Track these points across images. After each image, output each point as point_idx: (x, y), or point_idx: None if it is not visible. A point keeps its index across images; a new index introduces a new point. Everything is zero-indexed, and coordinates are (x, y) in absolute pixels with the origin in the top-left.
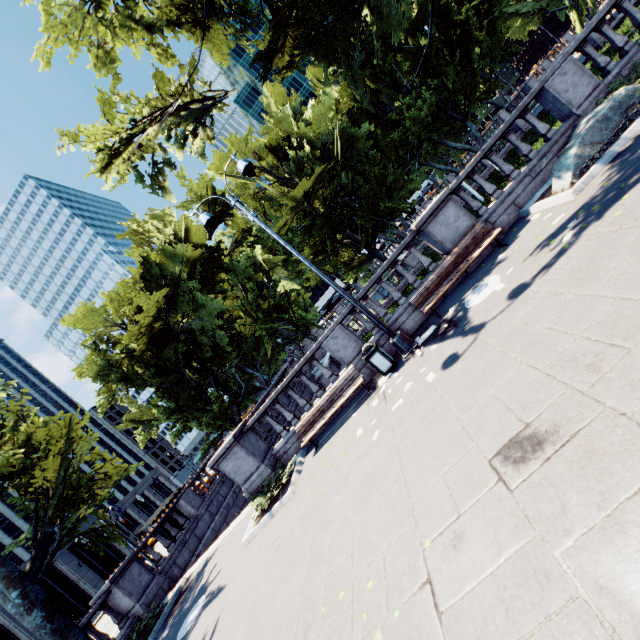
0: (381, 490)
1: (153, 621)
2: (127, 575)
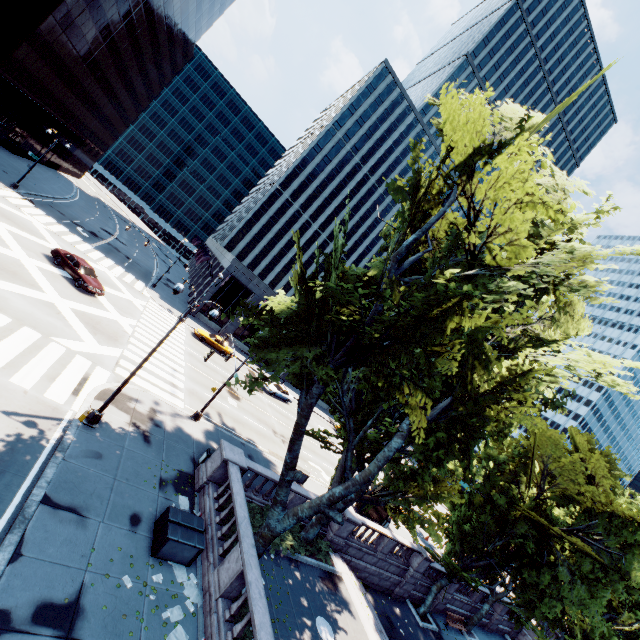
0: None
1: (324, 560)
2: (349, 524)
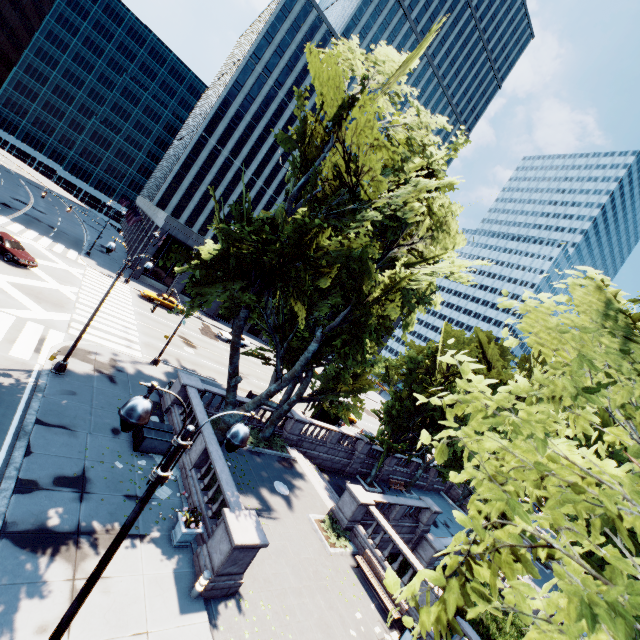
0: (323, 639)
1: (280, 450)
2: (299, 424)
